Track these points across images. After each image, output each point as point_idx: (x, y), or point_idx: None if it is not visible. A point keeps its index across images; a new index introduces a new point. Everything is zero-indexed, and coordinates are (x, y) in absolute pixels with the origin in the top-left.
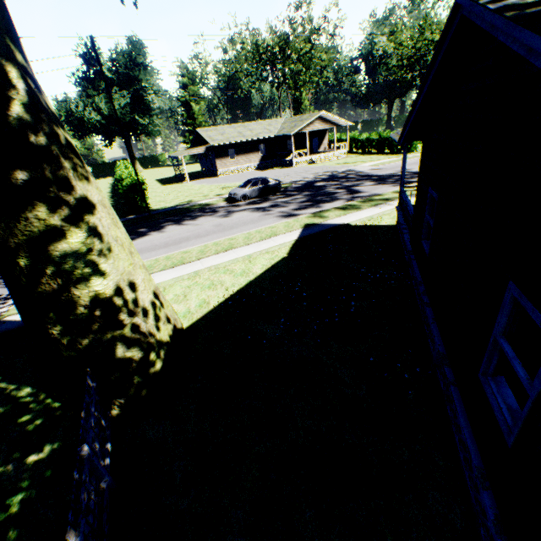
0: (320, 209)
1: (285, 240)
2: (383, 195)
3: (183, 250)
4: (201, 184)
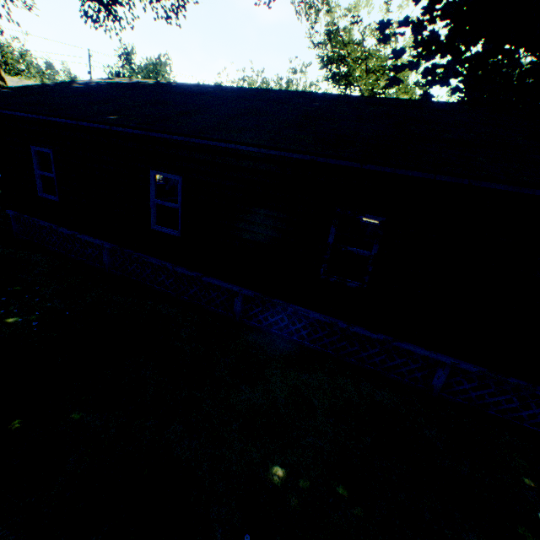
0: None
1: None
2: None
3: None
4: None
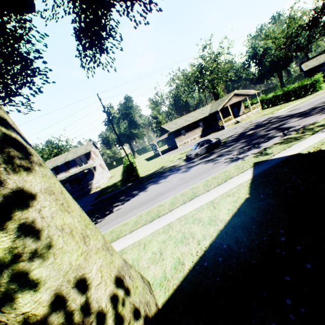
0: (260, 148)
1: (240, 181)
2: (317, 123)
3: (158, 204)
4: (168, 155)
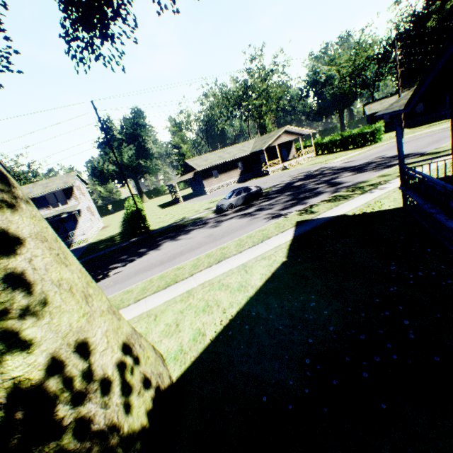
0: (307, 204)
1: (279, 242)
2: (369, 181)
3: (176, 266)
4: (193, 202)
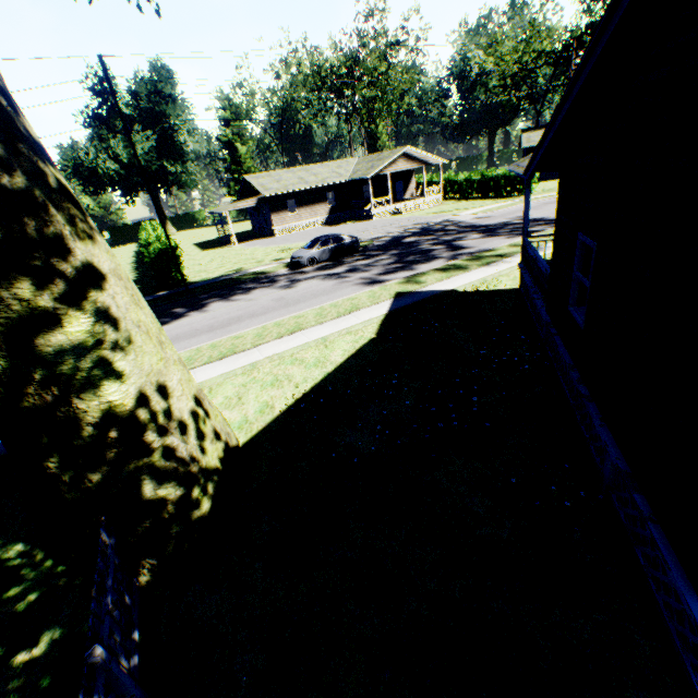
0: (414, 272)
1: (371, 315)
2: (496, 250)
3: (233, 335)
4: (253, 247)
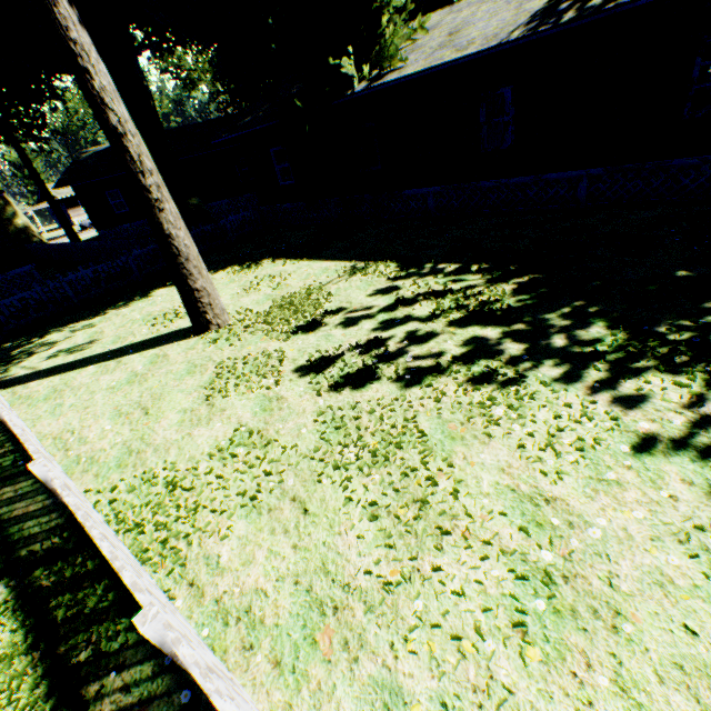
0: None
1: None
2: None
3: None
4: (60, 232)
